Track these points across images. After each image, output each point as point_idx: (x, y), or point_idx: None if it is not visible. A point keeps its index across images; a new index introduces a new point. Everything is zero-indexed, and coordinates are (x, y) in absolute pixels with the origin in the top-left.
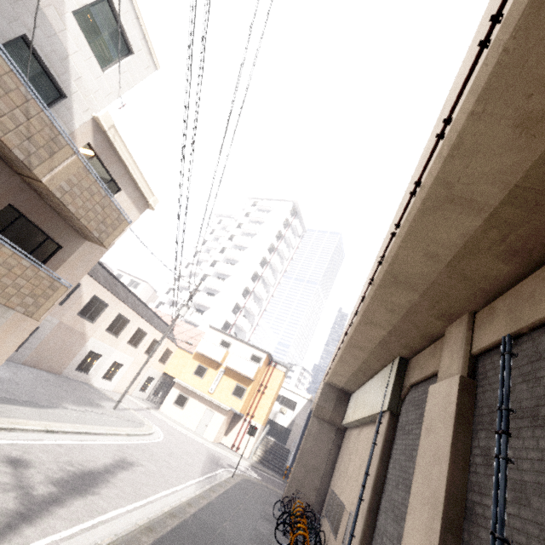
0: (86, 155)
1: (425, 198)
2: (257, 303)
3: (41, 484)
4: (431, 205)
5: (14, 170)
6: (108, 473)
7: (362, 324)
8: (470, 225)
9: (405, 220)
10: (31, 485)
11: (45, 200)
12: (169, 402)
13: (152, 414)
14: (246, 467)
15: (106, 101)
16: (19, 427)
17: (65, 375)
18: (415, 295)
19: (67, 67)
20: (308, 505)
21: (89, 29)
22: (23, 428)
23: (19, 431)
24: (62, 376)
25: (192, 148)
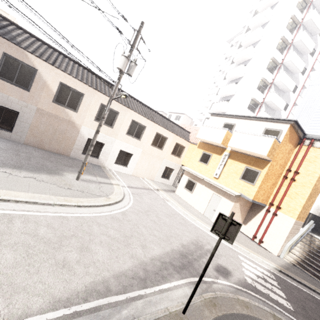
0: None
1: None
2: (282, 97)
3: None
4: None
5: None
6: None
7: None
8: None
9: None
10: None
11: None
12: (181, 186)
13: (157, 194)
14: (265, 272)
15: None
16: None
17: (75, 157)
18: None
19: None
20: None
21: None
22: None
23: None
24: (71, 158)
25: None
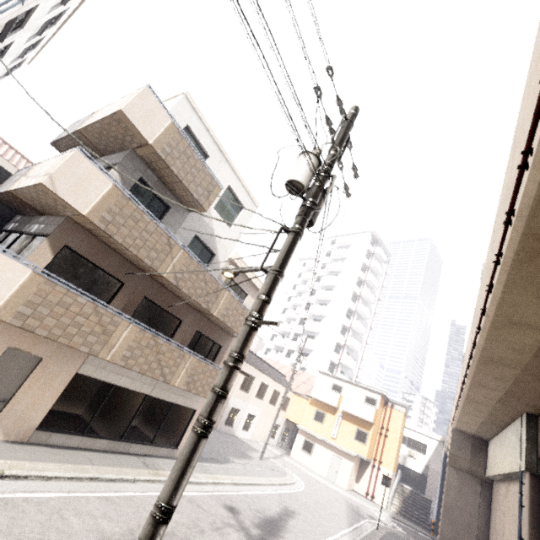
0: (227, 282)
1: (492, 322)
2: (357, 338)
3: (251, 527)
4: (499, 325)
5: (197, 310)
6: (282, 520)
7: (474, 386)
8: (538, 336)
9: (482, 329)
10: (247, 527)
11: (211, 321)
12: (297, 448)
13: (286, 461)
14: (386, 518)
15: (234, 244)
16: (220, 481)
17: (218, 429)
18: (515, 371)
19: (214, 238)
20: None
21: (221, 209)
22: (222, 482)
23: (220, 484)
24: (217, 431)
25: (310, 295)
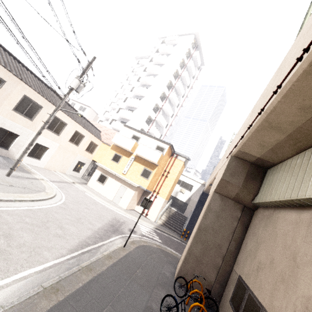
0: None
1: None
2: (165, 119)
3: None
4: None
5: None
6: None
7: None
8: None
9: None
10: None
11: None
12: (93, 179)
13: (75, 186)
14: (150, 229)
15: None
16: None
17: None
18: None
19: None
20: (209, 292)
21: None
22: None
23: None
24: None
25: None
